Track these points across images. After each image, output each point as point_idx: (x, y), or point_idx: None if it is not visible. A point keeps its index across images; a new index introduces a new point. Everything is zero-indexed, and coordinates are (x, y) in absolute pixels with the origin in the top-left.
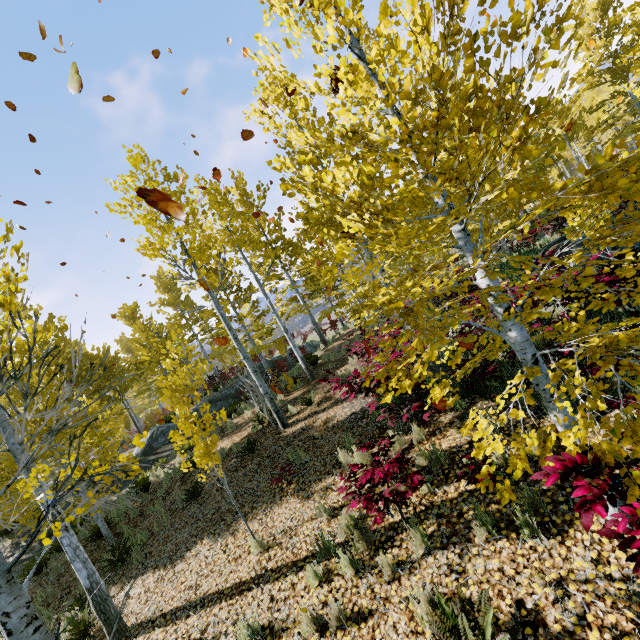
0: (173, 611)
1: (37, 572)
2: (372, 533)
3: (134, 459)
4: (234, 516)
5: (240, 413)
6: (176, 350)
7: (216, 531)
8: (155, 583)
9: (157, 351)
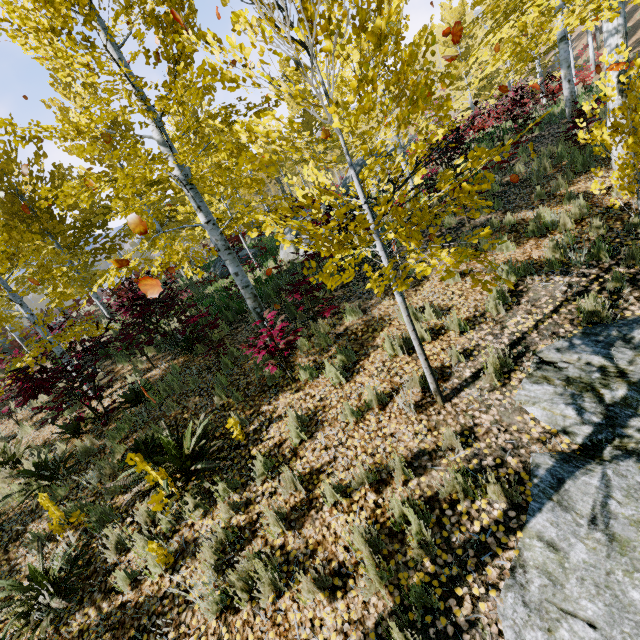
0: None
1: None
2: (8, 438)
3: None
4: None
5: None
6: None
7: None
8: None
9: None
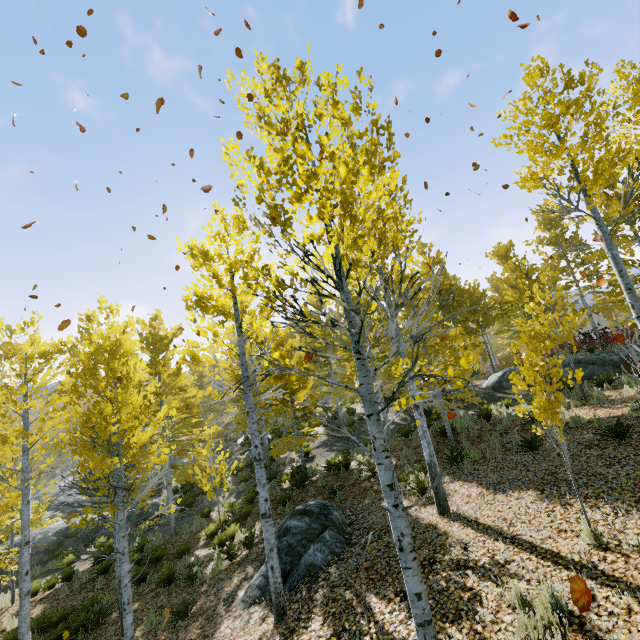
0: (485, 526)
1: (405, 435)
2: None
3: (459, 376)
4: (570, 490)
5: (617, 387)
6: (542, 294)
7: (544, 491)
8: (476, 495)
9: (522, 293)
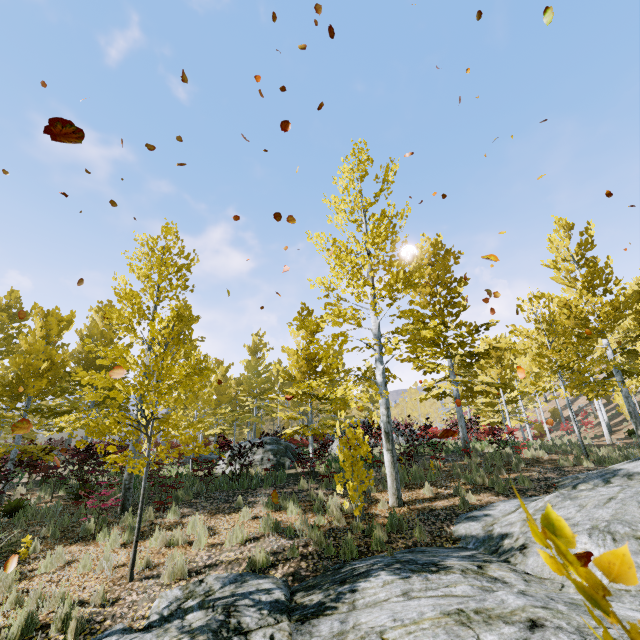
0: None
1: None
2: None
3: None
4: None
5: None
6: None
7: None
8: None
9: None
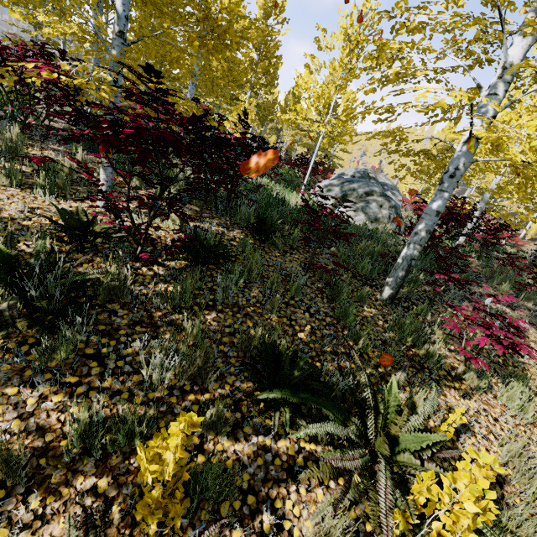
0: None
1: None
2: None
3: None
4: None
5: None
6: None
7: None
8: None
9: None
